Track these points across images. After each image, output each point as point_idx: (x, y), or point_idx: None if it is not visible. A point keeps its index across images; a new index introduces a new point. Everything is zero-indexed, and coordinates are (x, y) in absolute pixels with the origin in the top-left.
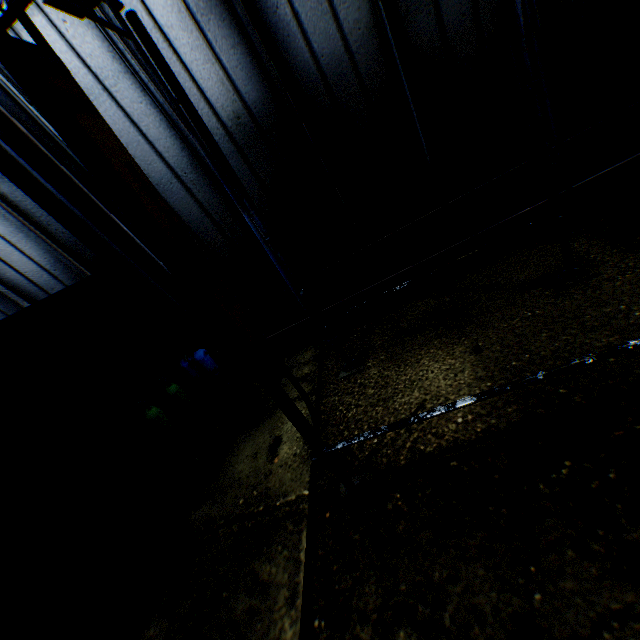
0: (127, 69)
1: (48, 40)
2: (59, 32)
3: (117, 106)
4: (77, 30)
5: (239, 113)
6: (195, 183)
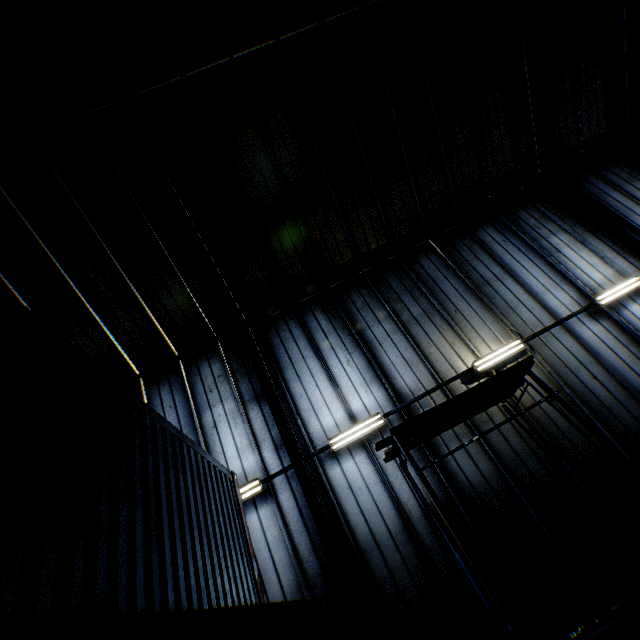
0: (380, 480)
1: (351, 468)
2: (357, 465)
3: (370, 495)
4: (364, 465)
5: (431, 503)
6: (402, 542)
